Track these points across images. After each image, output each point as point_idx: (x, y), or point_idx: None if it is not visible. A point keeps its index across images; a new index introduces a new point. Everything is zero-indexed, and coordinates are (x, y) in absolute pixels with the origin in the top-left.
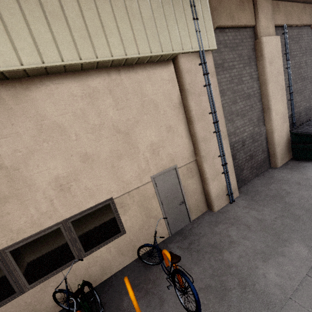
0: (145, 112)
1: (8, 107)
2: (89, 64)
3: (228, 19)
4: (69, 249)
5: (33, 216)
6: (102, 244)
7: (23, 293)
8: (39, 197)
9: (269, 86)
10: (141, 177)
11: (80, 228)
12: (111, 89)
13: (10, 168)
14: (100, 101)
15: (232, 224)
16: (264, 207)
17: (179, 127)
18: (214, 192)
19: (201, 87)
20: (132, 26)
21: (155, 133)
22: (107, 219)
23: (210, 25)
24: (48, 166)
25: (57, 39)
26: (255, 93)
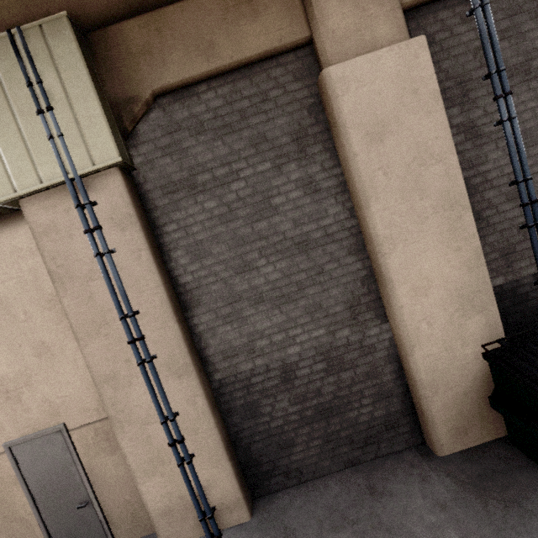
0: None
1: None
2: None
3: (195, 59)
4: None
5: None
6: None
7: None
8: None
9: (374, 210)
10: None
11: None
12: None
13: None
14: None
15: None
16: None
17: (68, 345)
18: (154, 503)
19: (91, 259)
20: None
21: (8, 359)
22: None
23: (94, 109)
24: None
25: None
26: (334, 232)
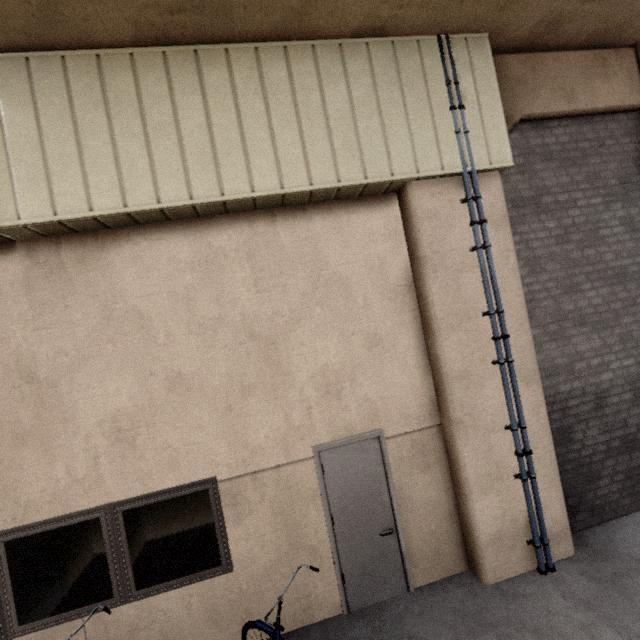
0: (318, 300)
1: (66, 277)
2: (209, 206)
3: (558, 99)
4: (107, 571)
5: (60, 481)
6: (174, 581)
7: (5, 639)
8: (78, 446)
9: None
10: (288, 444)
11: (138, 530)
12: (251, 252)
13: (45, 383)
14: (225, 274)
15: None
16: None
17: (401, 340)
18: (485, 526)
19: (464, 252)
20: (303, 134)
21: (336, 347)
22: (197, 526)
23: (497, 117)
24: (106, 388)
25: (157, 166)
26: None
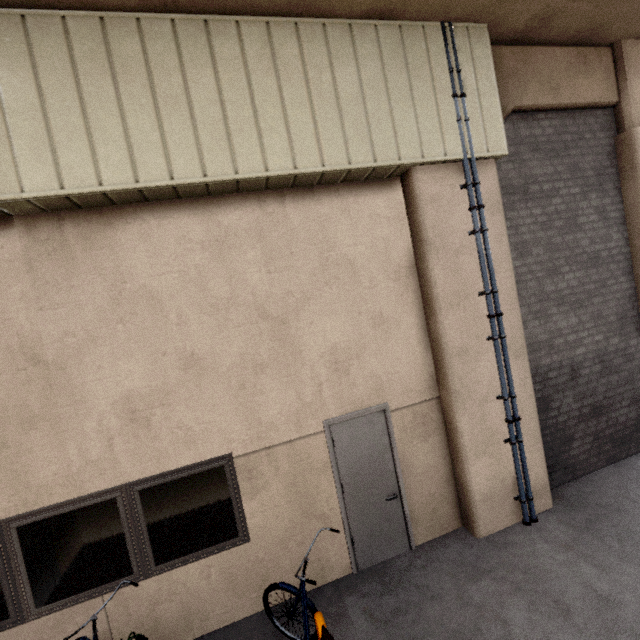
0: (327, 280)
1: (71, 255)
2: (221, 184)
3: (545, 92)
4: (125, 549)
5: (73, 464)
6: (193, 555)
7: (22, 623)
8: (90, 429)
9: None
10: (300, 419)
11: (155, 508)
12: (262, 232)
13: (53, 365)
14: (236, 254)
15: (519, 587)
16: (622, 561)
17: (404, 319)
18: (479, 486)
19: (463, 235)
20: (315, 115)
21: (344, 326)
22: (214, 501)
23: (494, 107)
24: (117, 370)
25: (169, 141)
26: (615, 255)
